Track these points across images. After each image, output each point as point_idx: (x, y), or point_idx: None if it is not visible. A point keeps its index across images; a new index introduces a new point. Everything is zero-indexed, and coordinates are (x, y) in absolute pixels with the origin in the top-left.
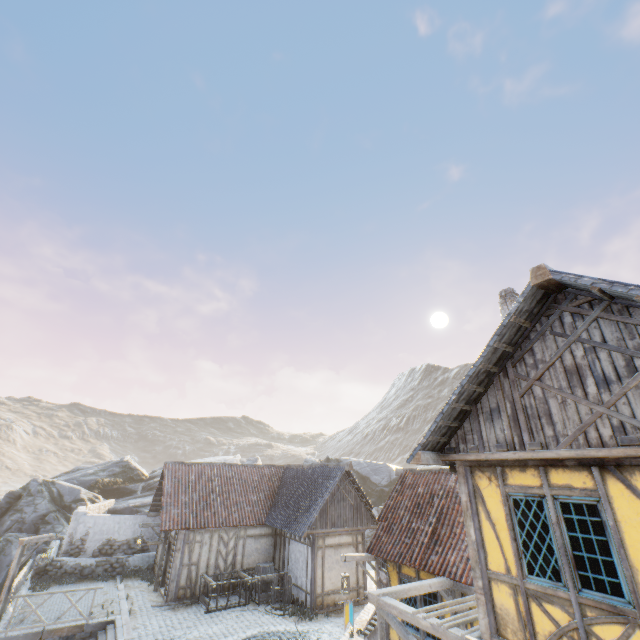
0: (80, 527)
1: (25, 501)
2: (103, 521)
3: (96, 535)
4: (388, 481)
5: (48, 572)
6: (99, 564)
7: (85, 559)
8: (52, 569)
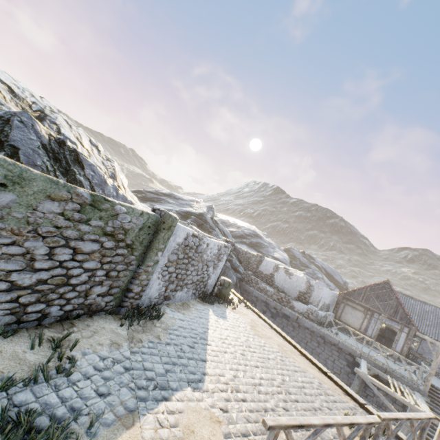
0: (321, 293)
1: (214, 234)
2: (326, 292)
3: (322, 299)
4: (342, 282)
5: (314, 318)
6: (324, 316)
7: (322, 313)
8: (315, 316)
